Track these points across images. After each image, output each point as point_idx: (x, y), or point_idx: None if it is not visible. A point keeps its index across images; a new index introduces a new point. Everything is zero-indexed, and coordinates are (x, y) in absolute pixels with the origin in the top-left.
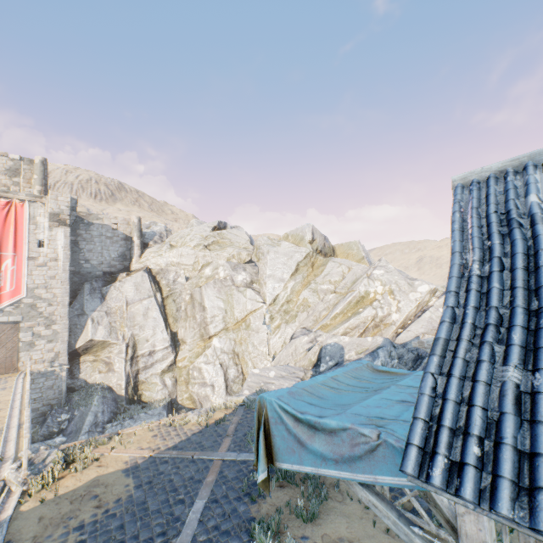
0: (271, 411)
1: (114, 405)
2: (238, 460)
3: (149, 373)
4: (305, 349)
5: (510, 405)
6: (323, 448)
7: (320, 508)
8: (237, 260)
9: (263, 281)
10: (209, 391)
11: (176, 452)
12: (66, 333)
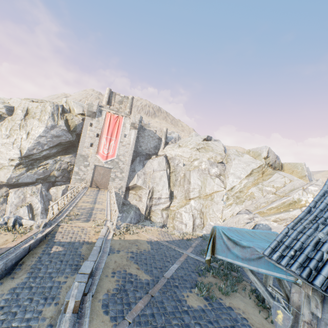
0: (218, 233)
1: (139, 217)
2: (195, 258)
3: (156, 208)
4: (245, 222)
5: (312, 243)
6: (238, 252)
7: (231, 293)
8: (214, 160)
9: (227, 175)
10: (183, 227)
11: (168, 243)
12: (127, 178)
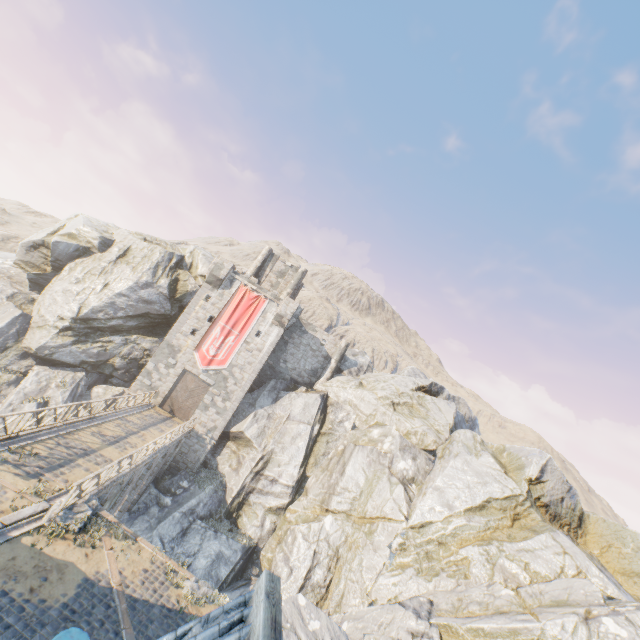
0: None
1: (217, 505)
2: None
3: (259, 500)
4: (398, 636)
5: None
6: None
7: None
8: (418, 440)
9: (425, 488)
10: (285, 573)
11: (124, 607)
12: (231, 413)
